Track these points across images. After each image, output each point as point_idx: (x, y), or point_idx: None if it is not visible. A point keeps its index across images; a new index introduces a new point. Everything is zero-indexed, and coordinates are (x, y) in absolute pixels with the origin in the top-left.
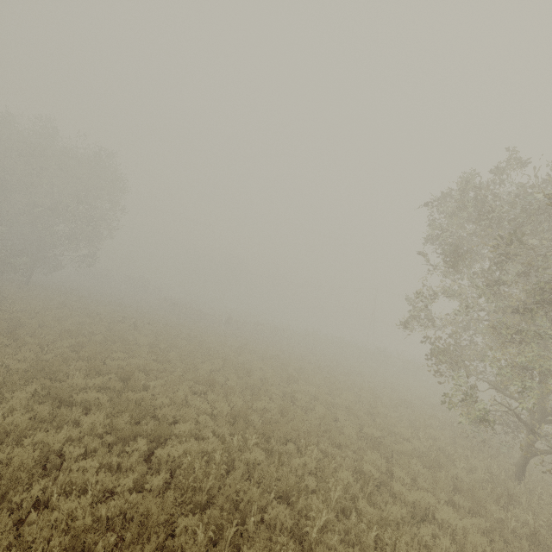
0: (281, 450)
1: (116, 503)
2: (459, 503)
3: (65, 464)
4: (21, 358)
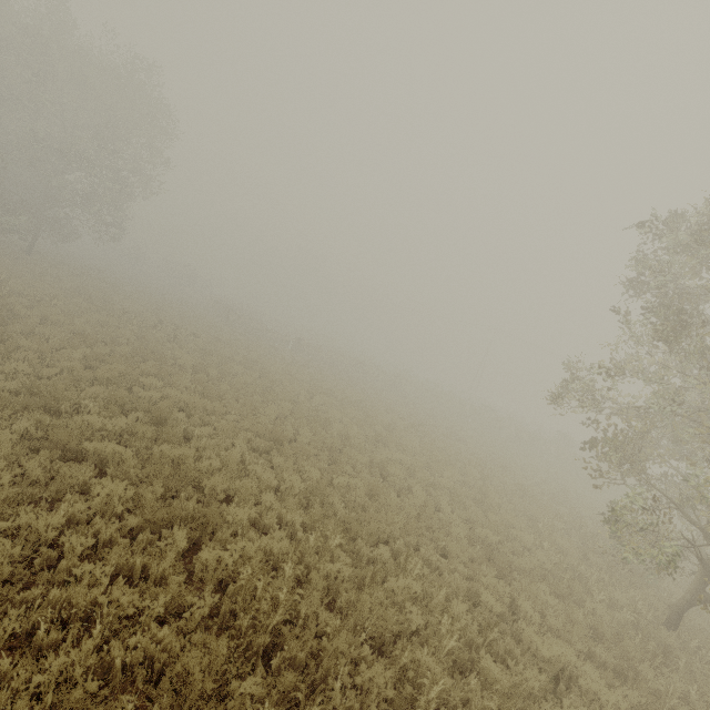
0: (371, 555)
1: (139, 638)
2: (599, 655)
3: (63, 563)
4: (11, 371)
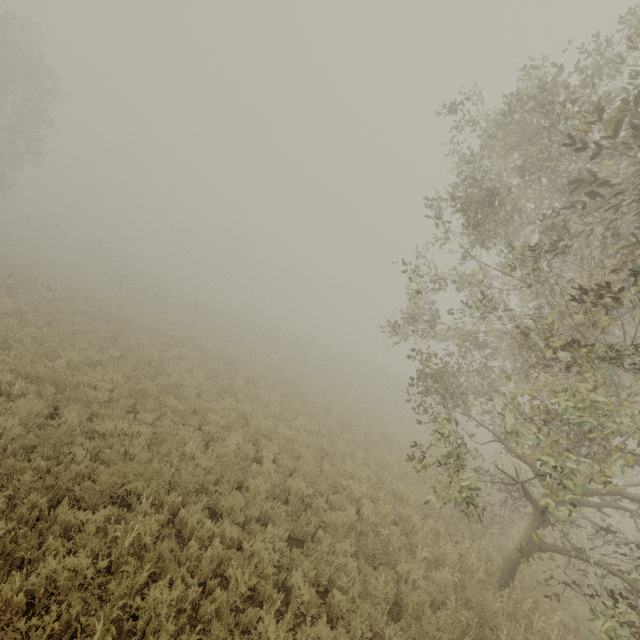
0: (75, 522)
1: None
2: None
3: None
4: None
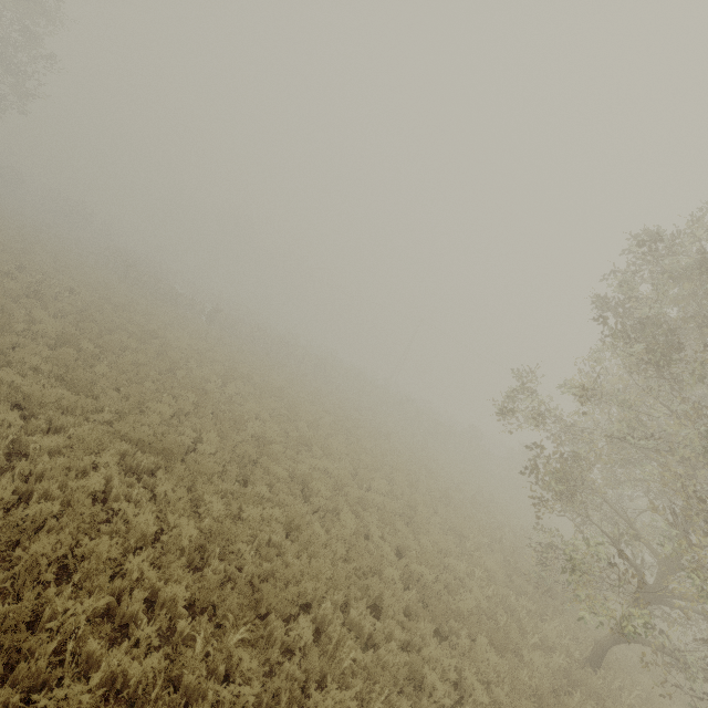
0: (287, 638)
1: None
2: None
3: None
4: None
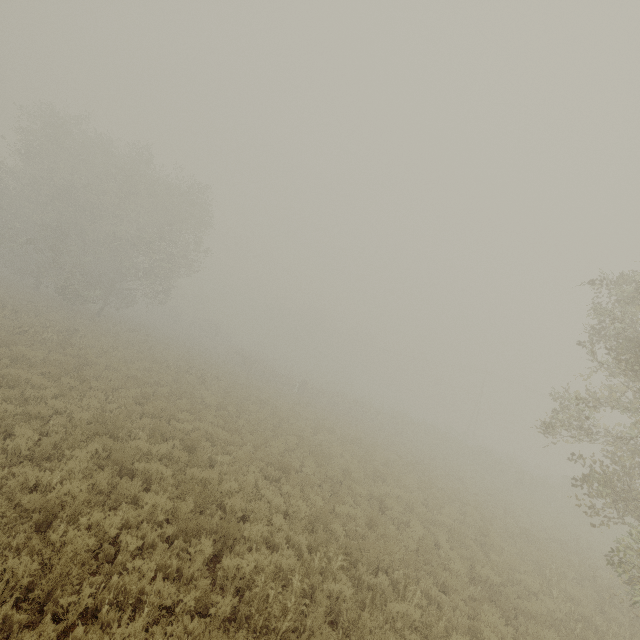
0: (371, 582)
1: (174, 628)
2: None
3: (119, 558)
4: (85, 405)
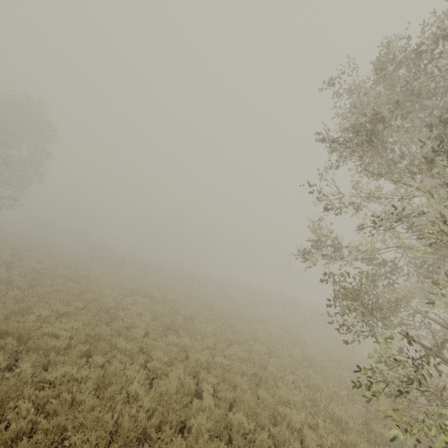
0: None
1: None
2: None
3: None
4: None
